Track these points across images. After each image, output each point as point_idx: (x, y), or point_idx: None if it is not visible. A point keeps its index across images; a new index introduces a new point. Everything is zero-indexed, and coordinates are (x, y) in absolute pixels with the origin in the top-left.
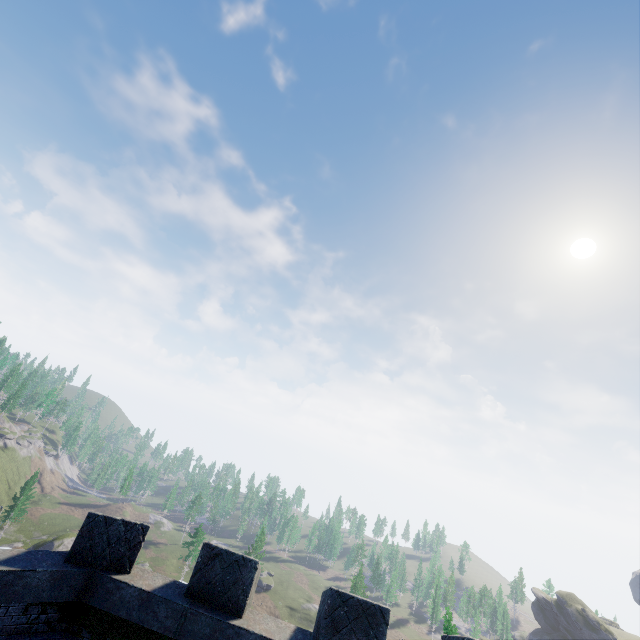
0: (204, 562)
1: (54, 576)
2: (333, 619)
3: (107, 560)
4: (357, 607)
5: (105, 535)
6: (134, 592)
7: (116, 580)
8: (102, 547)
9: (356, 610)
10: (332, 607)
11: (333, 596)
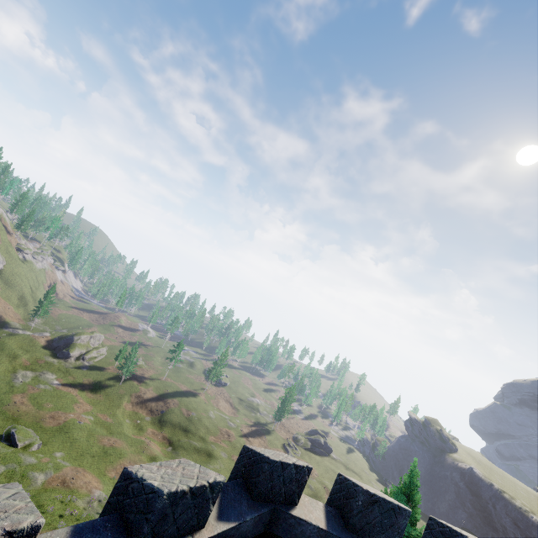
0: (364, 506)
1: (255, 520)
2: None
3: (282, 496)
4: None
5: (281, 477)
6: (313, 529)
7: (296, 517)
8: (279, 487)
9: None
10: None
11: None
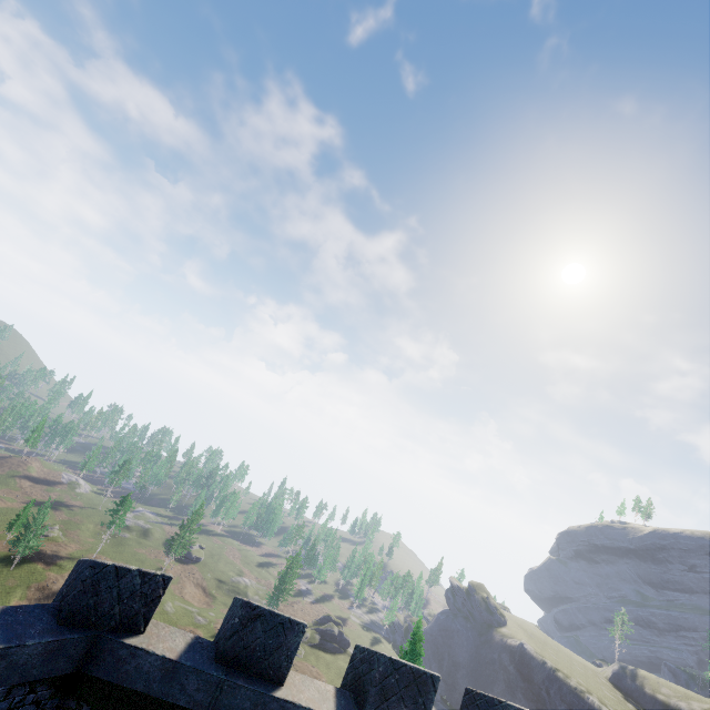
0: (242, 624)
1: (48, 648)
2: (383, 687)
3: (116, 619)
4: (409, 675)
5: (115, 589)
6: (155, 661)
7: (131, 646)
8: (110, 604)
9: (407, 678)
10: (383, 675)
11: (386, 664)
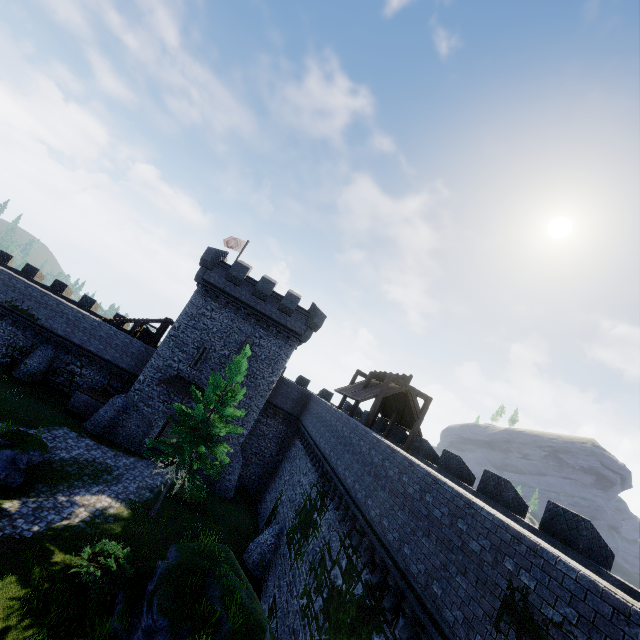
0: (26, 266)
1: None
2: (55, 284)
3: (2, 259)
4: (61, 283)
5: (2, 254)
6: (8, 266)
7: (4, 263)
8: (1, 256)
9: (61, 283)
10: (55, 282)
11: (56, 280)
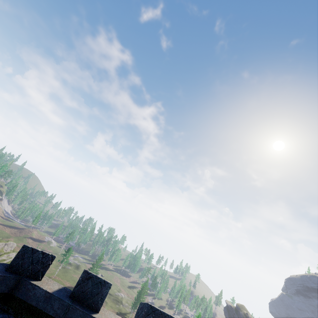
0: (83, 280)
1: None
2: None
3: (29, 272)
4: (159, 315)
5: (31, 258)
6: (42, 292)
7: (33, 284)
8: (28, 264)
9: (159, 316)
10: (146, 313)
11: (148, 308)
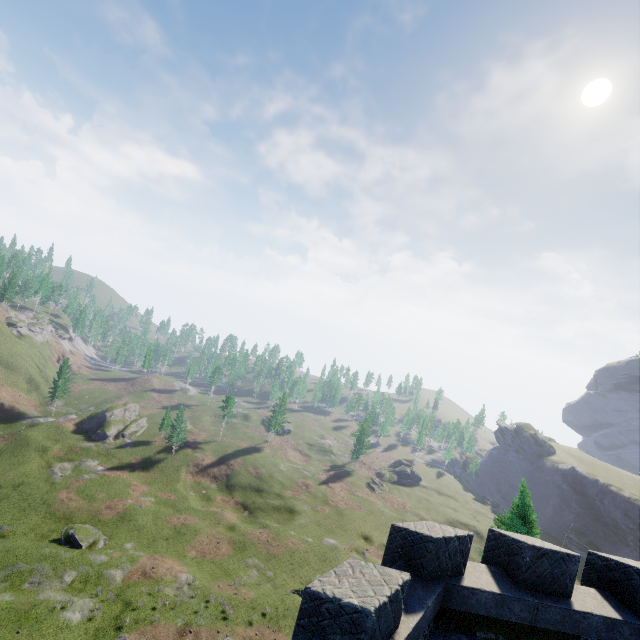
0: (532, 561)
1: (434, 602)
2: None
3: (450, 570)
4: None
5: (446, 552)
6: (488, 595)
7: (469, 588)
8: (445, 562)
9: None
10: None
11: None
